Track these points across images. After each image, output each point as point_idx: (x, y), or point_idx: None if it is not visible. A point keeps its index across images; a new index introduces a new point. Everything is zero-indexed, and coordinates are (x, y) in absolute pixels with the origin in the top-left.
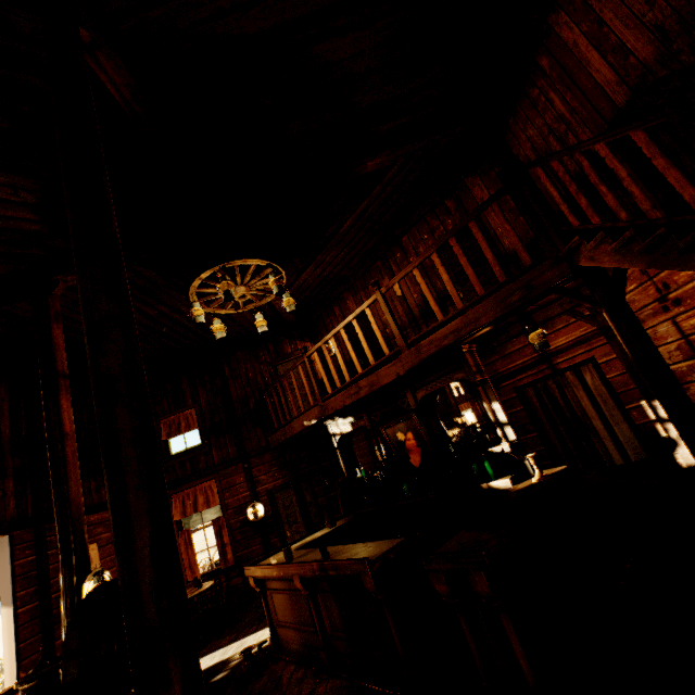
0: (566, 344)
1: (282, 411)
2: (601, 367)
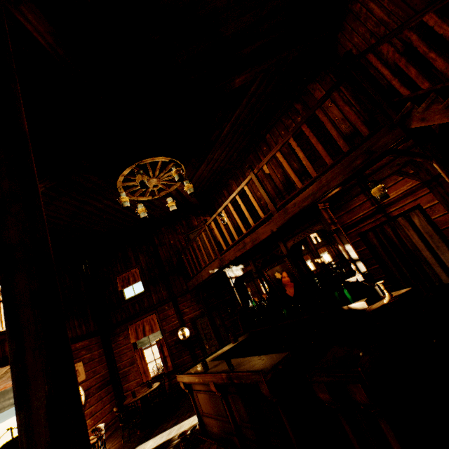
0: (396, 197)
1: (195, 264)
2: (426, 211)
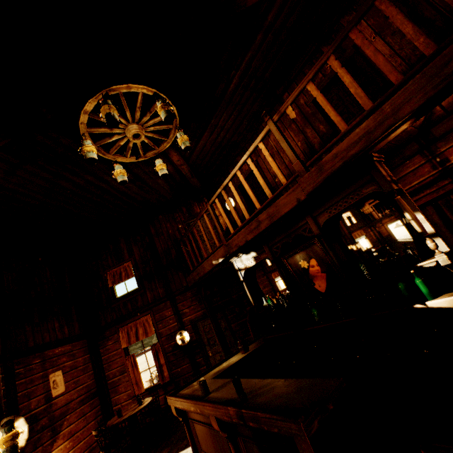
0: None
1: (197, 257)
2: None
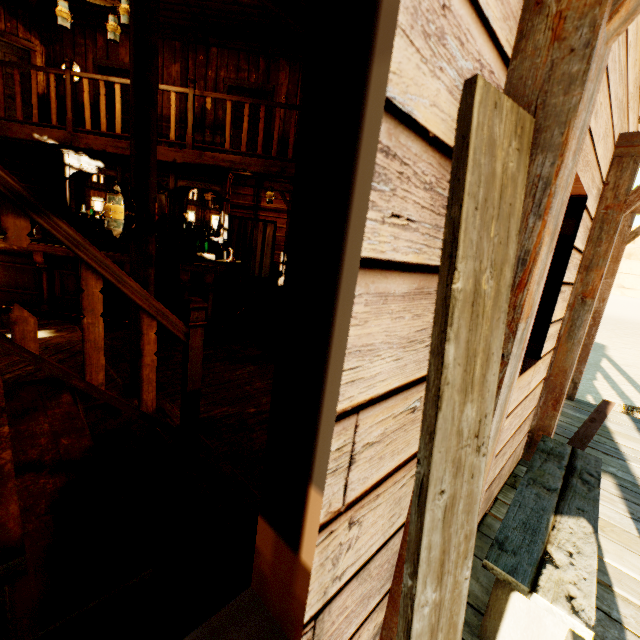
0: (270, 208)
1: None
2: (277, 228)
